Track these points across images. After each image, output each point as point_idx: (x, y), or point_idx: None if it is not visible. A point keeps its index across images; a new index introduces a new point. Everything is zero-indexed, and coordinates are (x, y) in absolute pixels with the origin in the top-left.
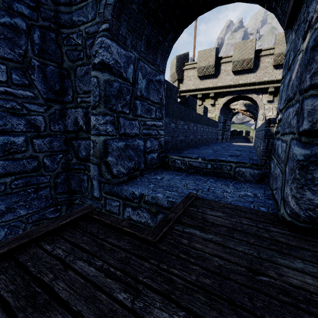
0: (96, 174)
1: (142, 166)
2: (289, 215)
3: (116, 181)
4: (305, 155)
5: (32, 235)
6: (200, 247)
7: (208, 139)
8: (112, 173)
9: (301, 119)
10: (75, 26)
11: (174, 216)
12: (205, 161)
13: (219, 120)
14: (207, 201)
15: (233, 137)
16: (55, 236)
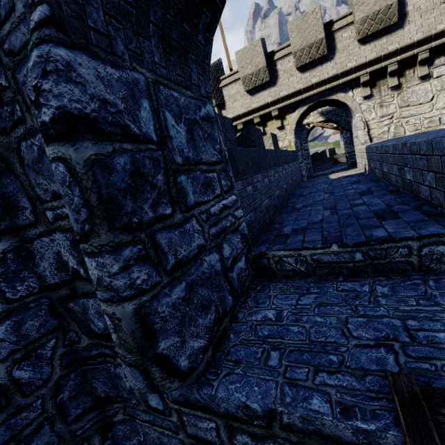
0: (142, 387)
1: (229, 302)
2: None
3: (192, 379)
4: None
5: None
6: None
7: (294, 182)
8: (180, 372)
9: None
10: None
11: None
12: (347, 248)
13: (297, 148)
14: None
15: (316, 164)
16: None
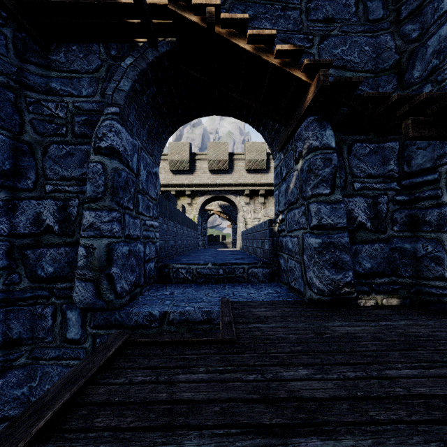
0: (90, 296)
1: (142, 281)
2: (317, 293)
3: (118, 303)
4: (319, 243)
5: (85, 374)
6: (273, 333)
7: (192, 245)
8: (116, 291)
9: (310, 217)
10: (55, 94)
11: (230, 319)
12: (216, 266)
13: (199, 223)
14: (244, 303)
15: (210, 243)
16: (112, 371)
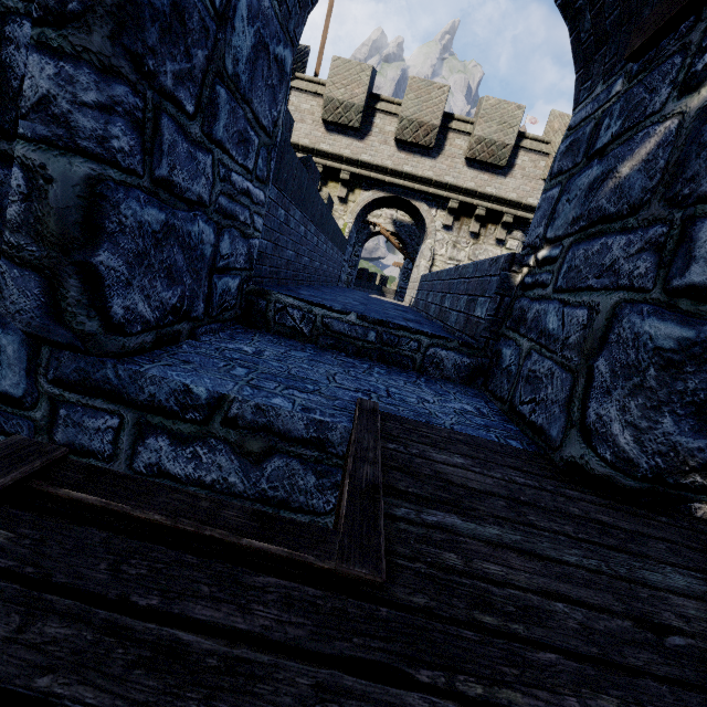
0: (30, 308)
1: (199, 309)
2: (612, 464)
3: (114, 343)
4: (682, 339)
5: None
6: (500, 573)
7: (329, 275)
8: (107, 315)
9: (683, 259)
10: None
11: (375, 475)
12: (365, 322)
13: (350, 240)
14: (410, 424)
15: (360, 283)
16: None
